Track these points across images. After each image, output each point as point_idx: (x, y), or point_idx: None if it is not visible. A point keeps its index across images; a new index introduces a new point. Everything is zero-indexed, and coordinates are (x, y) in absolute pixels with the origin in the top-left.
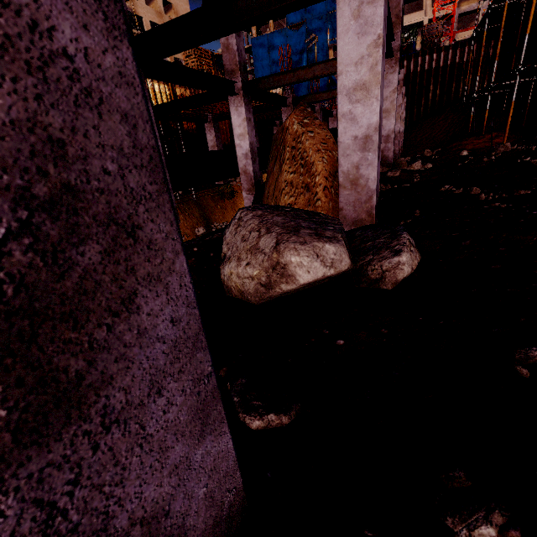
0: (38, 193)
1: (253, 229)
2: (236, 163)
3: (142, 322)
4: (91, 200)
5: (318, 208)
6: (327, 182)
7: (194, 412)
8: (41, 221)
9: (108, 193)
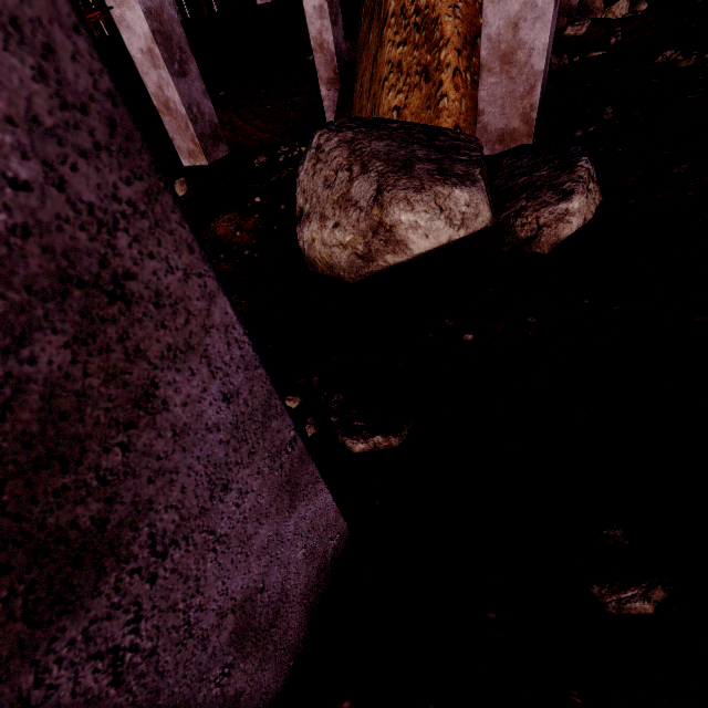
0: None
1: (341, 166)
2: (304, 27)
3: (177, 419)
4: (8, 255)
5: (442, 112)
6: (460, 60)
7: (278, 488)
8: None
9: (40, 230)
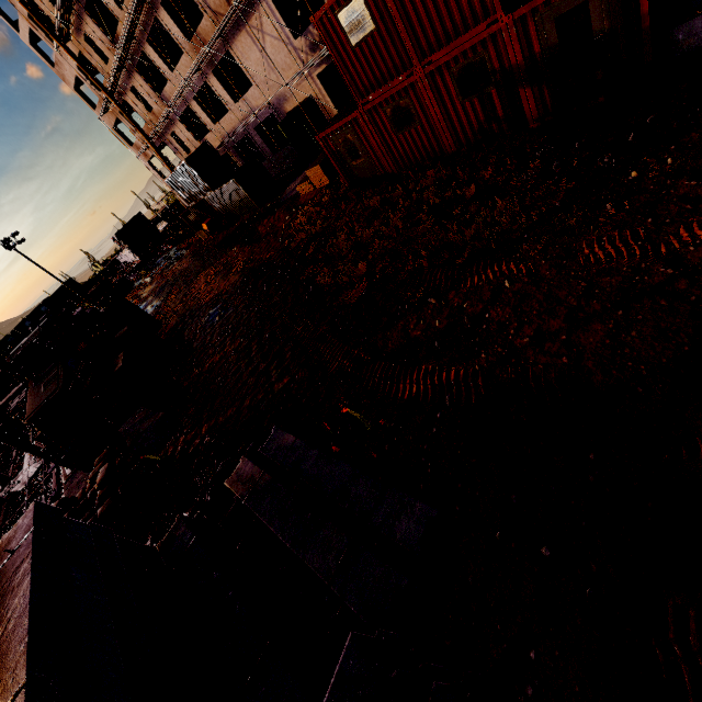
0: None
1: None
2: None
3: None
4: None
5: None
6: None
7: None
8: None
9: None
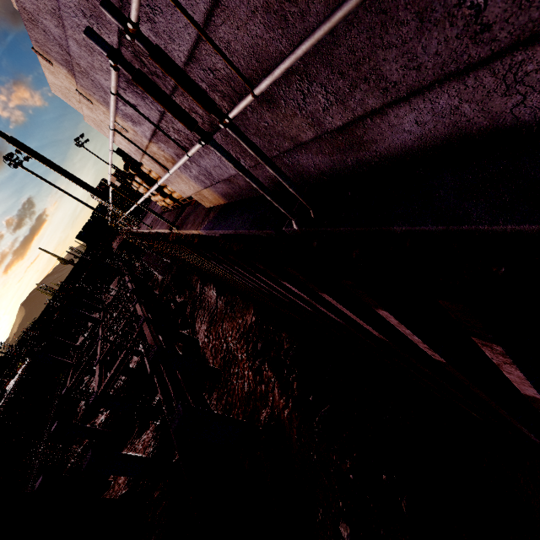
0: None
1: None
2: None
3: None
4: None
5: None
6: None
7: None
8: None
9: None
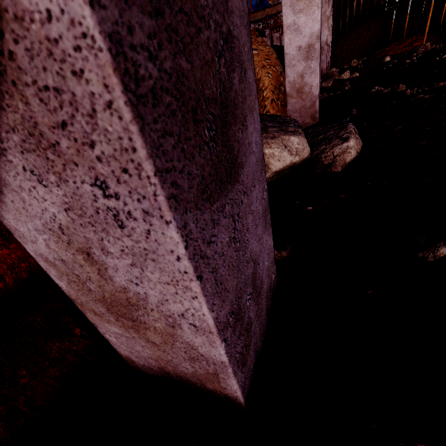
0: (223, 31)
1: None
2: None
3: (249, 136)
4: (234, 43)
5: None
6: (274, 95)
7: (263, 210)
8: (225, 50)
9: (238, 41)
